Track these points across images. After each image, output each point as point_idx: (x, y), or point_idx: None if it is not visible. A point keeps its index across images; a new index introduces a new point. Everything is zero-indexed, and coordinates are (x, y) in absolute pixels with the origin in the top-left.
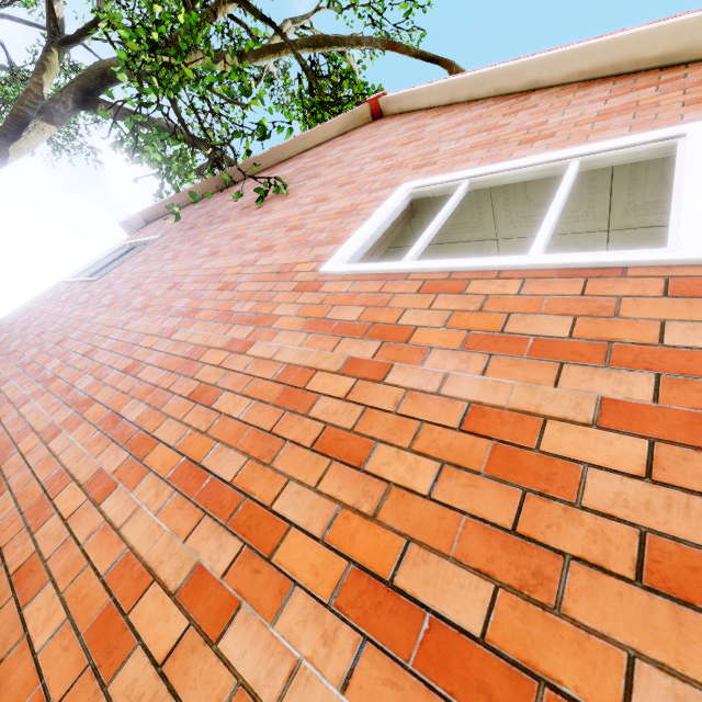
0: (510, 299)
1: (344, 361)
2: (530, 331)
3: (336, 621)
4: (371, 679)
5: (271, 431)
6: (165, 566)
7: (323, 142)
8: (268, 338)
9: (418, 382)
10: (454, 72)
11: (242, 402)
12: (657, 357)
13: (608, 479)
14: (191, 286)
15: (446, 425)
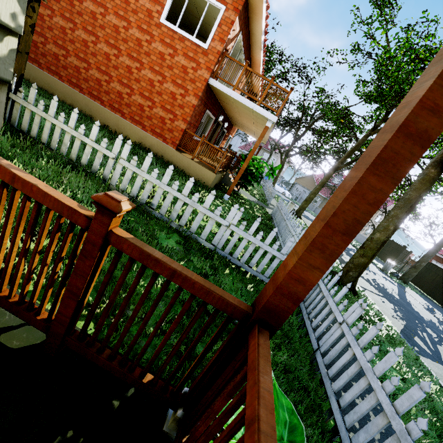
0: (189, 48)
1: (169, 53)
2: (189, 55)
3: (172, 84)
4: (174, 87)
5: (161, 64)
6: (155, 80)
7: None
8: (154, 42)
9: (178, 60)
10: None
11: (155, 58)
12: (197, 62)
13: (190, 74)
14: (119, 3)
15: (180, 67)
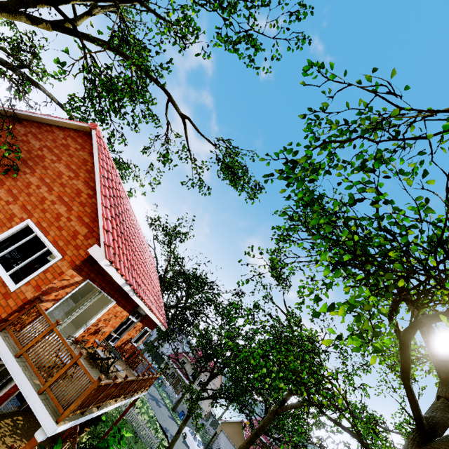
0: None
1: None
2: None
3: None
4: None
5: None
6: None
7: (68, 127)
8: None
9: None
10: (170, 100)
11: None
12: None
13: None
14: None
15: None
